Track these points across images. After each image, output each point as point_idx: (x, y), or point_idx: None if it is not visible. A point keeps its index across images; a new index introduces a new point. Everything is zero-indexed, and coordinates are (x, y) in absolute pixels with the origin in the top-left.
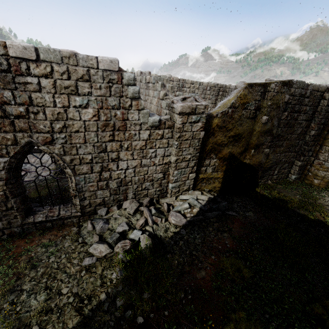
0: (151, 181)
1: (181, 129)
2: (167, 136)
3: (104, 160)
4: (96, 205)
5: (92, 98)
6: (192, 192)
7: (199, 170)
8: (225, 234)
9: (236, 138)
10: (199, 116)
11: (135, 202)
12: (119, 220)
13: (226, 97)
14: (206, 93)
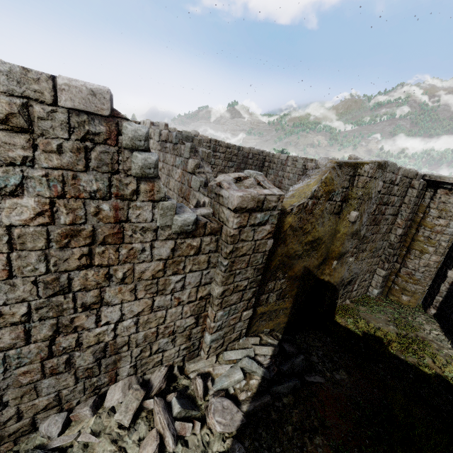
0: (171, 335)
1: (235, 237)
2: (208, 249)
3: (64, 311)
4: (36, 413)
5: (34, 174)
6: (245, 340)
7: (257, 301)
8: (318, 439)
9: (314, 244)
10: (267, 214)
11: (135, 389)
12: (93, 450)
13: (300, 180)
14: (248, 162)
